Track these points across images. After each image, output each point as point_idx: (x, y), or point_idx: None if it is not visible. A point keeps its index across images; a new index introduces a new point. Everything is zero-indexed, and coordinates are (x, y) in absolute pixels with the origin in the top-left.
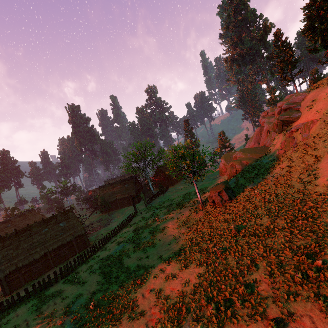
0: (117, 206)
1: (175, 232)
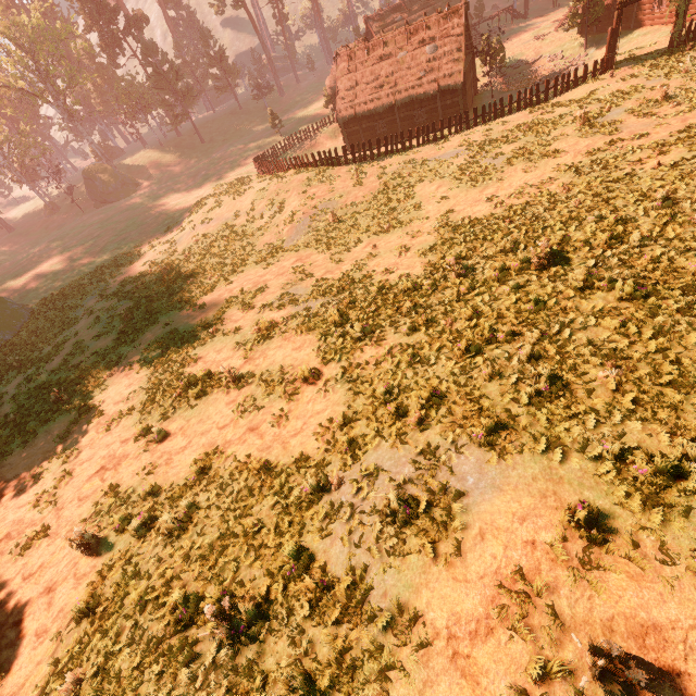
0: (627, 15)
1: (539, 180)
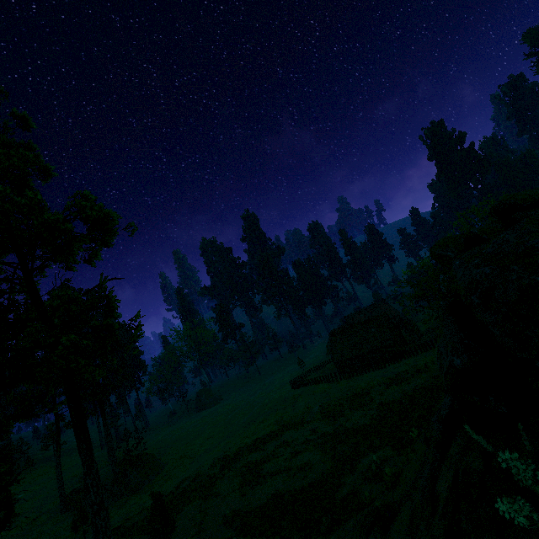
0: None
1: (422, 382)
